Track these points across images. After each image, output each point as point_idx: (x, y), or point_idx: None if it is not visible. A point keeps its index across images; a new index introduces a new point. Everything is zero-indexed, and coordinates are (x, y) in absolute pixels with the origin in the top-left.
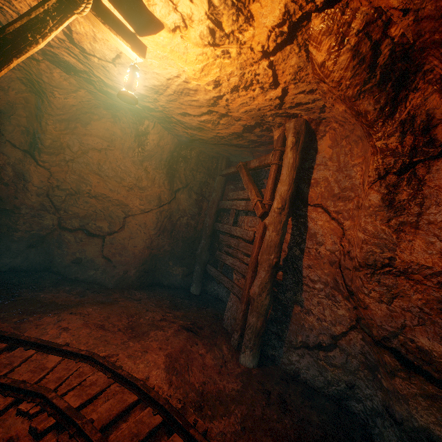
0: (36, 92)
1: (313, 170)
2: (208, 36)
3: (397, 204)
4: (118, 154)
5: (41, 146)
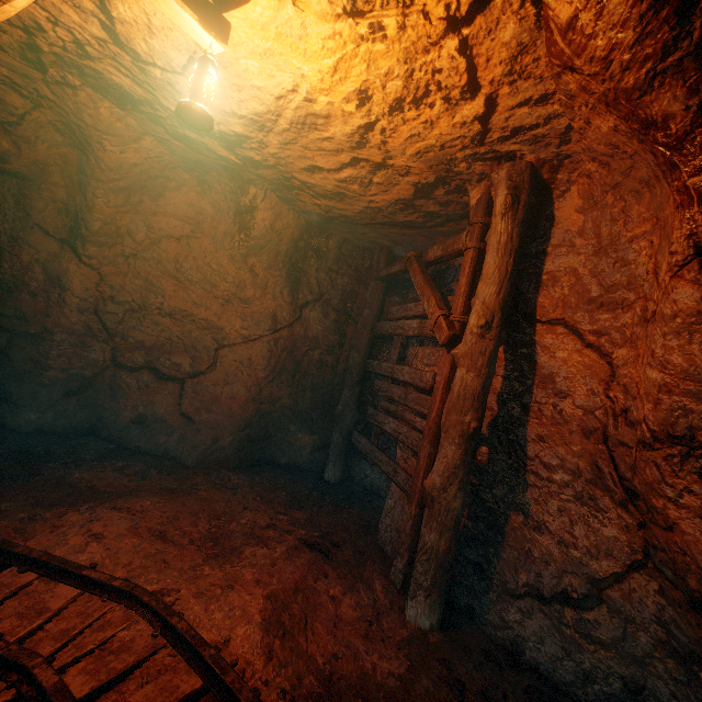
0: (79, 144)
1: (547, 257)
2: None
3: None
4: (207, 244)
5: (86, 232)
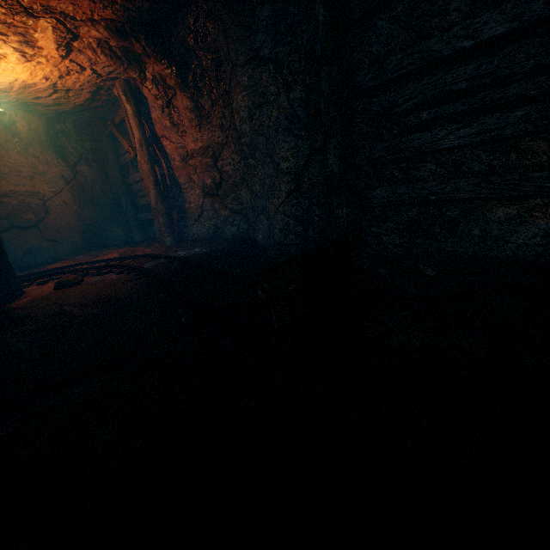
0: None
1: (151, 113)
2: (22, 58)
3: (176, 123)
4: None
5: None
